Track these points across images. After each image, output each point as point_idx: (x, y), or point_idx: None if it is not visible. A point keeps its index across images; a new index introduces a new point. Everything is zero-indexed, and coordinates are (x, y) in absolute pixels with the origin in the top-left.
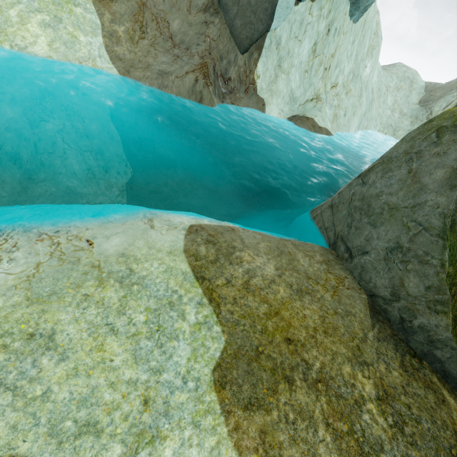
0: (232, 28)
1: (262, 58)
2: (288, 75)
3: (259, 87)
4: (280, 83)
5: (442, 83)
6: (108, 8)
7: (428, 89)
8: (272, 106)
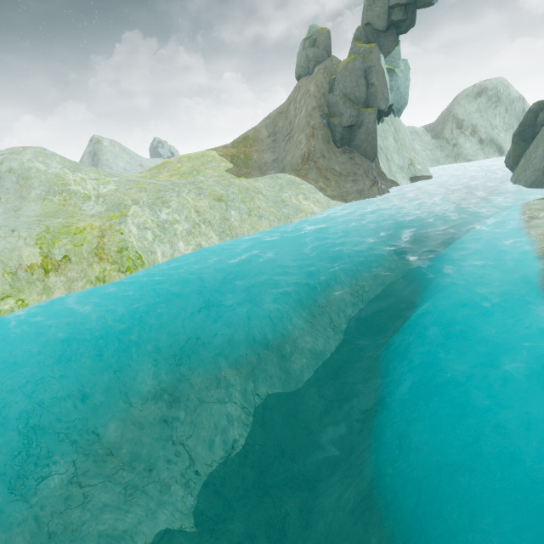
0: (365, 153)
1: (379, 159)
2: (392, 160)
3: (385, 175)
4: (392, 167)
5: (432, 123)
6: (309, 178)
7: (428, 130)
8: (399, 180)
